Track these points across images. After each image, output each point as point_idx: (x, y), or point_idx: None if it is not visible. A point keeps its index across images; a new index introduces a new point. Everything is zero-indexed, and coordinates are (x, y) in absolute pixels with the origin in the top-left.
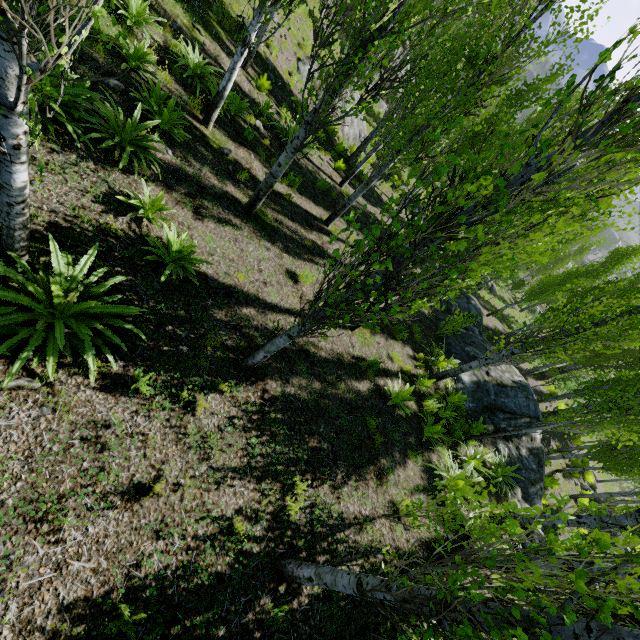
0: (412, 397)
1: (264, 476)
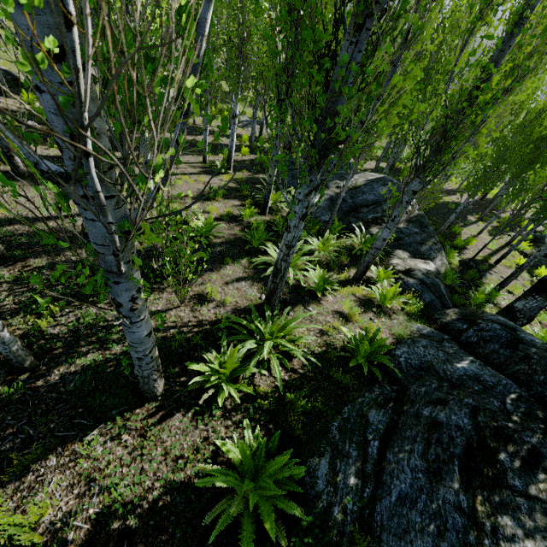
0: (214, 221)
1: (8, 314)
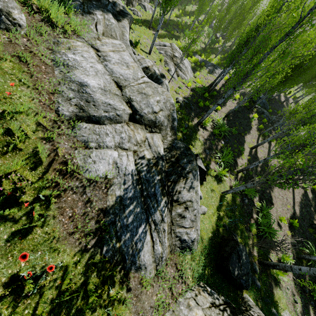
0: None
1: None
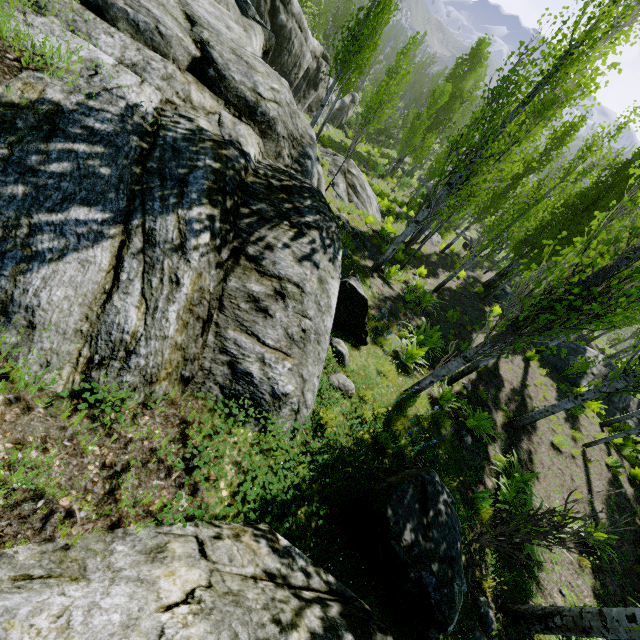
0: None
1: None
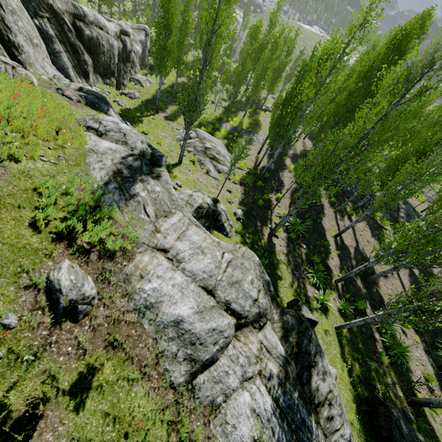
0: None
1: None
